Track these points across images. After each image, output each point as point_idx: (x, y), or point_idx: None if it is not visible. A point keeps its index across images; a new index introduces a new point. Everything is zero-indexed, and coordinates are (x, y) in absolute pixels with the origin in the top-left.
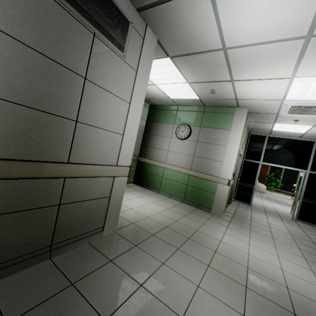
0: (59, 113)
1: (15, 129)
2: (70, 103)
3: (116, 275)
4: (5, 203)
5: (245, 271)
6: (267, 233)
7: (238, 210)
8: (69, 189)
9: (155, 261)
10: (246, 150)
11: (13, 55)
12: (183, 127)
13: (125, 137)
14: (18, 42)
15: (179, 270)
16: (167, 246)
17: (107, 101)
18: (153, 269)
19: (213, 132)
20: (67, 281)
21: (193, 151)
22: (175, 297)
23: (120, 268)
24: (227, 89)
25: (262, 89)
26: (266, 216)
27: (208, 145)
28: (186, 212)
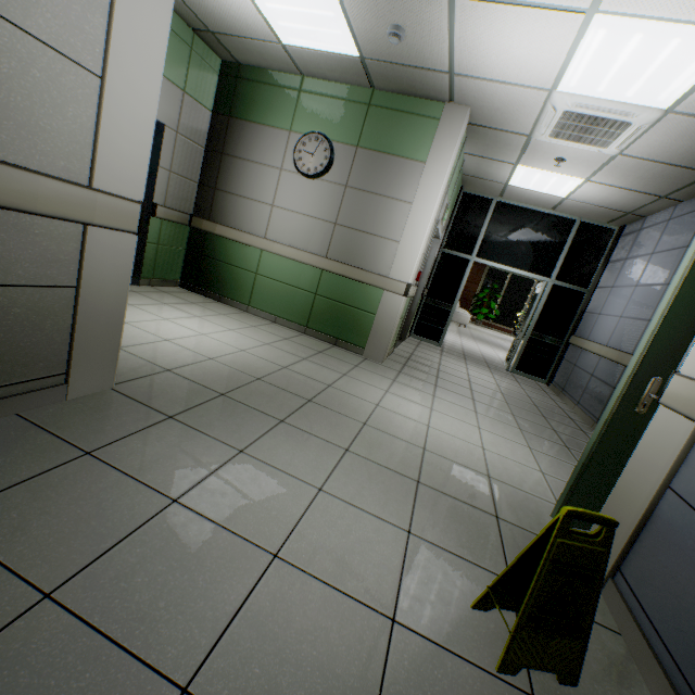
0: None
1: None
2: None
3: (102, 486)
4: None
5: (420, 456)
6: (465, 391)
7: (417, 353)
8: None
9: (221, 448)
10: (450, 230)
11: None
12: (315, 143)
13: (111, 90)
14: None
15: (280, 462)
16: (256, 416)
17: None
18: (214, 465)
19: (386, 164)
20: None
21: (335, 211)
22: (263, 517)
23: (115, 468)
24: (436, 28)
25: (516, 45)
26: (466, 364)
27: (371, 198)
28: (309, 351)
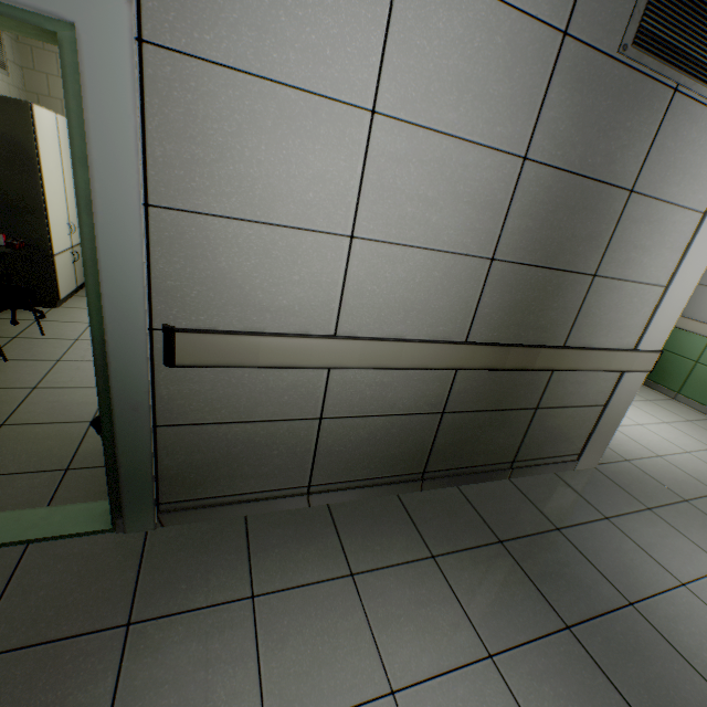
0: (573, 268)
1: (520, 302)
2: (593, 247)
3: (626, 547)
4: (488, 398)
5: None
6: None
7: None
8: (553, 387)
9: (705, 556)
10: None
11: (546, 194)
12: None
13: (669, 292)
14: (555, 171)
15: None
16: None
17: (657, 223)
18: (704, 569)
19: None
20: (547, 521)
21: None
22: None
23: (628, 537)
24: None
25: None
26: None
27: None
28: None
